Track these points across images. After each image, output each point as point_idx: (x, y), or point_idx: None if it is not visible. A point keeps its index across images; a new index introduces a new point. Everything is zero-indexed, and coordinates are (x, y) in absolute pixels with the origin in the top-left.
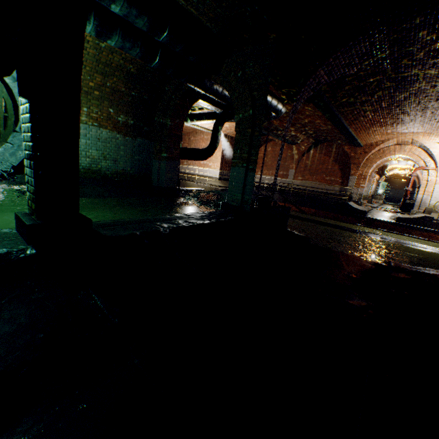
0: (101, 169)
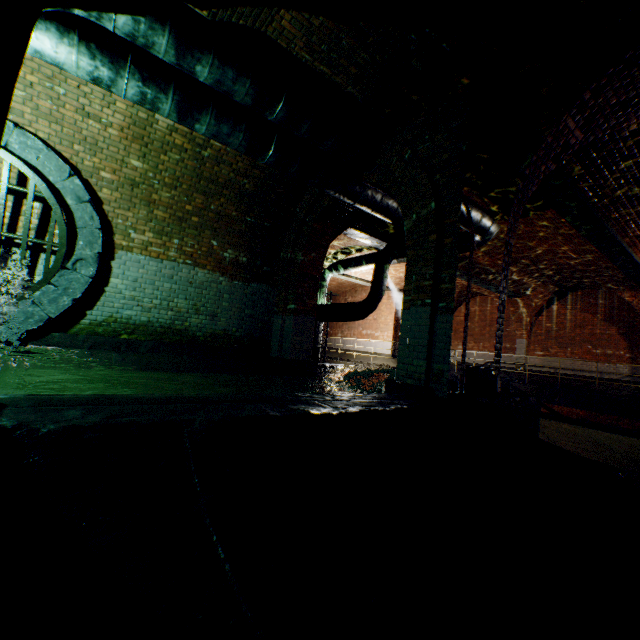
0: (190, 328)
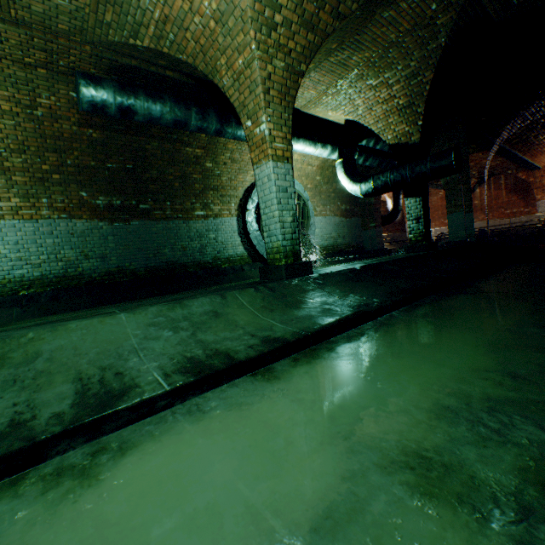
0: (338, 245)
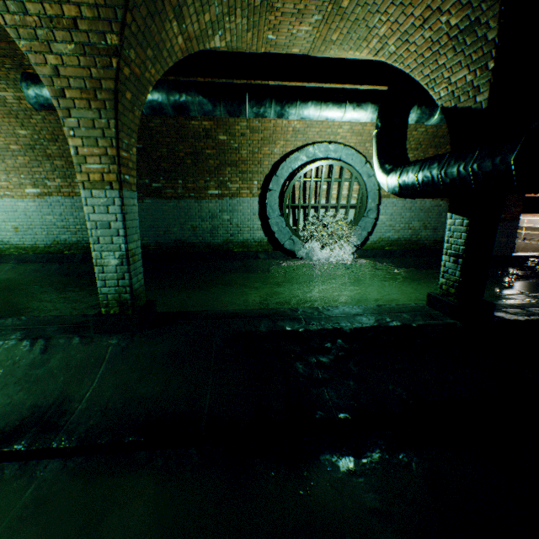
0: (420, 239)
